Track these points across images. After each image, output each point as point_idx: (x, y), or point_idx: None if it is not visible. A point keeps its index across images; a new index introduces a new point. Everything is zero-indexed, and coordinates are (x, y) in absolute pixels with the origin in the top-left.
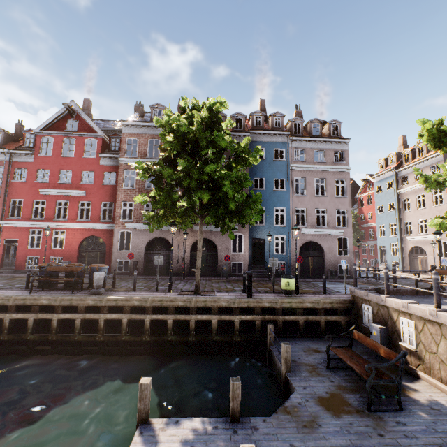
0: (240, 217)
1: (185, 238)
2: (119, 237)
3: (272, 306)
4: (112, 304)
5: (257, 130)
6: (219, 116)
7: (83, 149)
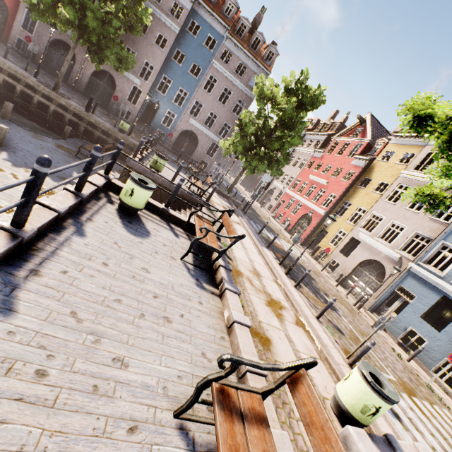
0: (103, 55)
1: (86, 57)
2: (25, 14)
3: (96, 124)
4: None
5: (204, 3)
6: None
7: None
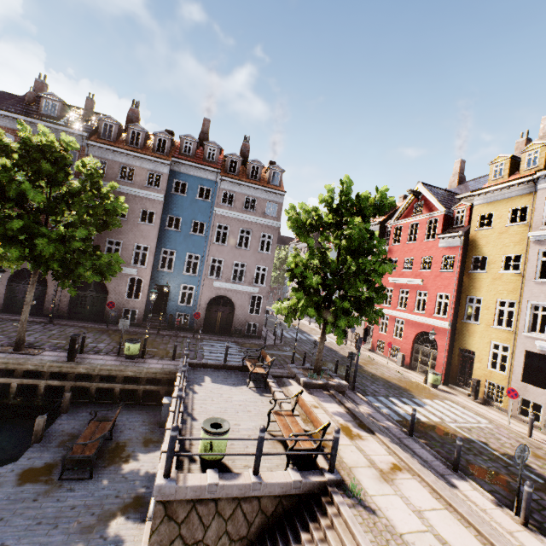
0: (75, 276)
1: None
2: None
3: (89, 372)
4: None
5: (181, 160)
6: (65, 155)
7: None
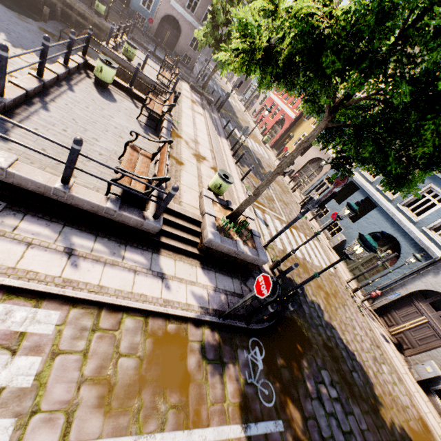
0: None
1: None
2: None
3: (72, 5)
4: None
5: None
6: None
7: None
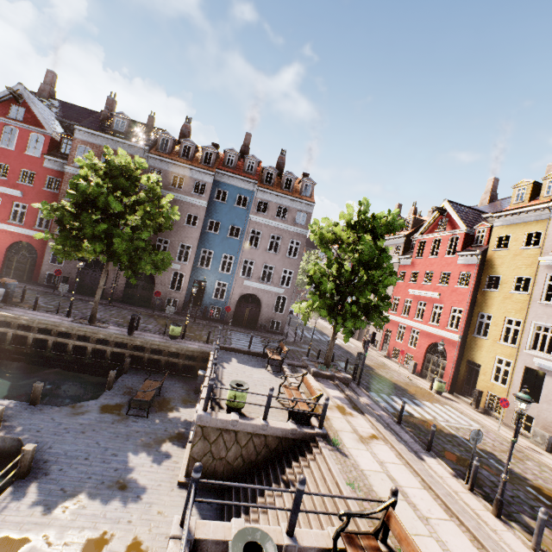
0: (137, 268)
1: (118, 266)
2: None
3: (143, 345)
4: (2, 319)
5: (224, 171)
6: (137, 173)
7: (26, 144)
